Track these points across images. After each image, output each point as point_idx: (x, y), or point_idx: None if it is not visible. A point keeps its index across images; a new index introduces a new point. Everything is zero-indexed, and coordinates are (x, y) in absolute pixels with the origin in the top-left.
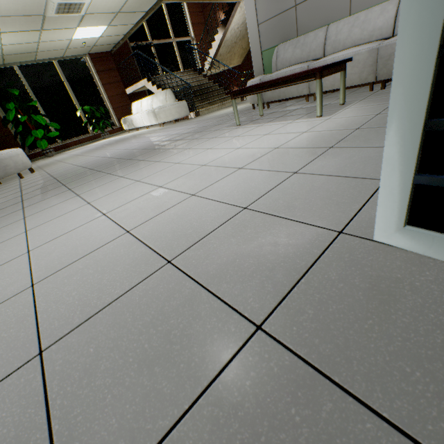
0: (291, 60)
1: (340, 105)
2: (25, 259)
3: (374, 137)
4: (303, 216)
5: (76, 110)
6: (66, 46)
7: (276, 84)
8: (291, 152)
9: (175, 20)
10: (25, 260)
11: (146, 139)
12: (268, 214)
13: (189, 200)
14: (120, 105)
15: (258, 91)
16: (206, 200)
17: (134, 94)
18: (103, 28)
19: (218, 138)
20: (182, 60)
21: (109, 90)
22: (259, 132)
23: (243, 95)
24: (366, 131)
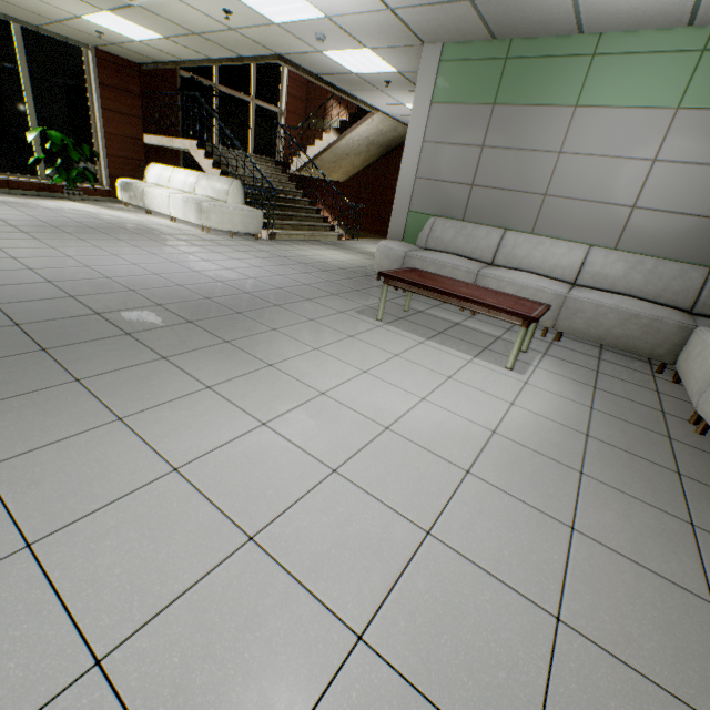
0: (449, 245)
1: (521, 351)
2: (108, 705)
3: (626, 473)
4: (667, 676)
5: (25, 126)
6: (58, 18)
7: (463, 302)
8: (526, 456)
9: (264, 75)
10: (110, 709)
11: (191, 261)
12: (611, 654)
13: (433, 552)
14: (123, 155)
15: (432, 296)
16: (466, 561)
17: (158, 149)
18: (154, 35)
19: (363, 343)
20: (257, 133)
21: (112, 122)
22: (431, 362)
23: (406, 288)
24: (604, 449)
